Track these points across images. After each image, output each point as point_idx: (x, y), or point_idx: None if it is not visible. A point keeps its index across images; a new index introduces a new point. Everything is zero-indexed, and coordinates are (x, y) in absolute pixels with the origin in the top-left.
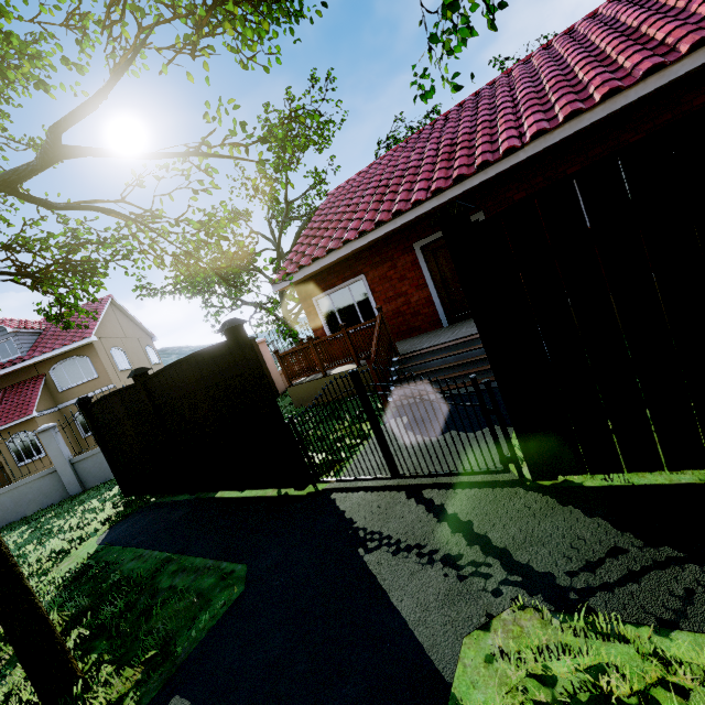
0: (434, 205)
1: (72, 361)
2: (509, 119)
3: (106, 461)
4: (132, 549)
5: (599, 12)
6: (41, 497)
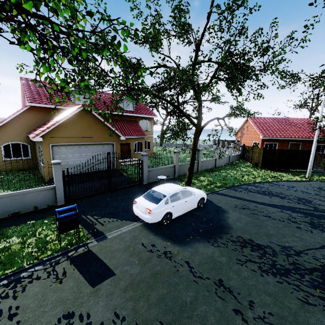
0: (300, 139)
1: (145, 121)
2: (307, 132)
3: (261, 160)
4: (295, 173)
5: (305, 119)
6: (211, 165)
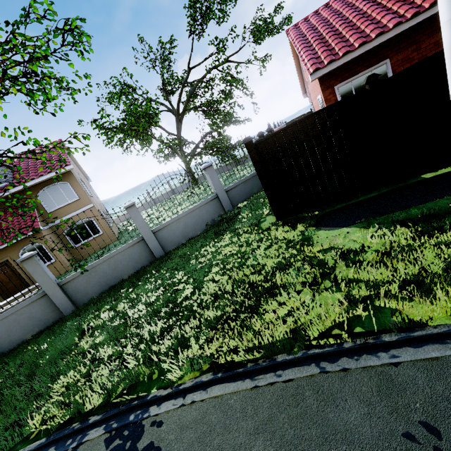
0: None
1: (54, 187)
2: None
3: (265, 192)
4: (431, 202)
5: None
6: (132, 262)
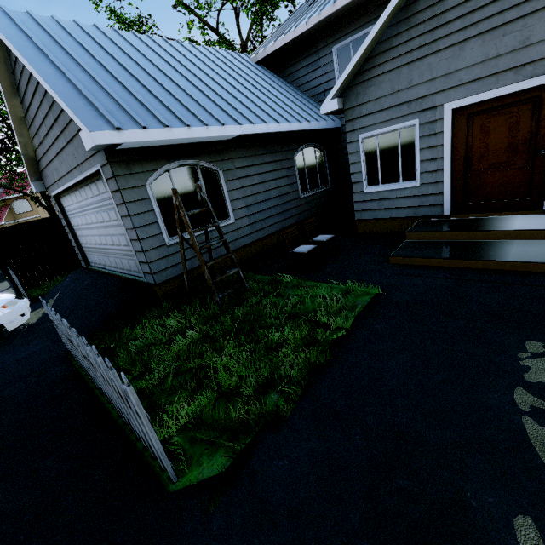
0: None
1: (21, 201)
2: None
3: None
4: None
5: None
6: None
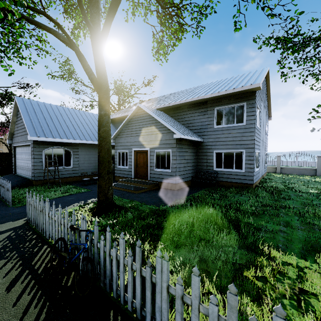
0: None
1: None
2: None
3: None
4: None
5: None
6: None
